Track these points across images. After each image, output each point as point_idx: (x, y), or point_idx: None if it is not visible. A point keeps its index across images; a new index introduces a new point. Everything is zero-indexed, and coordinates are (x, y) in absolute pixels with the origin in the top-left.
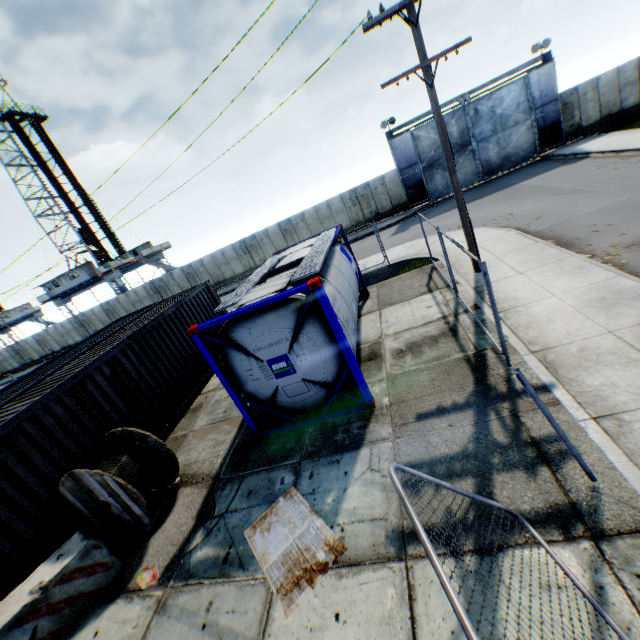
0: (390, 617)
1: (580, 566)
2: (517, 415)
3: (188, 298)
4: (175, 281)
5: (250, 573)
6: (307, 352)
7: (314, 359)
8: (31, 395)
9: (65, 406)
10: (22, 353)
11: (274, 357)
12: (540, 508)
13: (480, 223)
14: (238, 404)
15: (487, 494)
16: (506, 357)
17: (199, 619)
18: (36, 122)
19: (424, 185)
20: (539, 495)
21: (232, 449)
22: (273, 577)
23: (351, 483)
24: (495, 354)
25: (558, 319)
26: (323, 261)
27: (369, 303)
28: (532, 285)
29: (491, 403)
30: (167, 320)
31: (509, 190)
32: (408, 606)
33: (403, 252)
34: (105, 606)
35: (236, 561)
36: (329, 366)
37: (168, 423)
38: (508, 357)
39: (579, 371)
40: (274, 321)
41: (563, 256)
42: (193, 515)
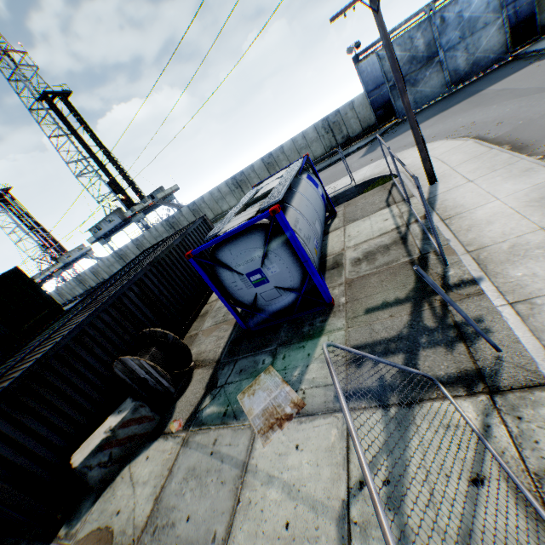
0: (332, 447)
1: (475, 413)
2: (446, 305)
3: (190, 230)
4: (184, 217)
5: (241, 422)
6: (276, 265)
7: (282, 270)
8: (89, 309)
9: (111, 315)
10: (83, 282)
11: (251, 271)
12: (452, 373)
13: (442, 136)
14: (229, 308)
15: (412, 365)
16: (443, 258)
17: (209, 449)
18: (64, 98)
19: (392, 104)
20: (453, 364)
21: (229, 342)
22: (256, 424)
23: (312, 361)
24: (436, 256)
25: (497, 221)
26: (289, 189)
27: (336, 221)
28: (479, 191)
29: (426, 296)
30: (175, 249)
31: (475, 98)
32: (345, 440)
33: (369, 172)
34: (151, 443)
35: (232, 415)
36: (294, 275)
37: (184, 326)
38: (444, 258)
39: (506, 265)
40: (248, 243)
41: (513, 160)
42: (203, 387)
